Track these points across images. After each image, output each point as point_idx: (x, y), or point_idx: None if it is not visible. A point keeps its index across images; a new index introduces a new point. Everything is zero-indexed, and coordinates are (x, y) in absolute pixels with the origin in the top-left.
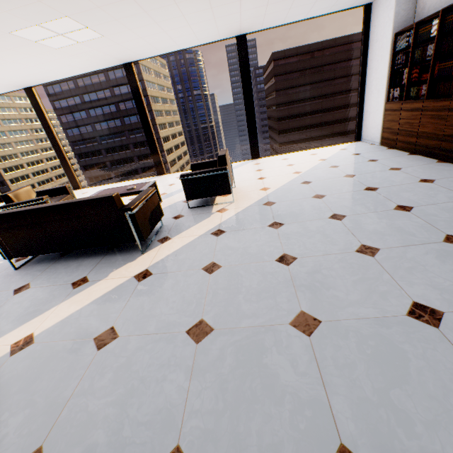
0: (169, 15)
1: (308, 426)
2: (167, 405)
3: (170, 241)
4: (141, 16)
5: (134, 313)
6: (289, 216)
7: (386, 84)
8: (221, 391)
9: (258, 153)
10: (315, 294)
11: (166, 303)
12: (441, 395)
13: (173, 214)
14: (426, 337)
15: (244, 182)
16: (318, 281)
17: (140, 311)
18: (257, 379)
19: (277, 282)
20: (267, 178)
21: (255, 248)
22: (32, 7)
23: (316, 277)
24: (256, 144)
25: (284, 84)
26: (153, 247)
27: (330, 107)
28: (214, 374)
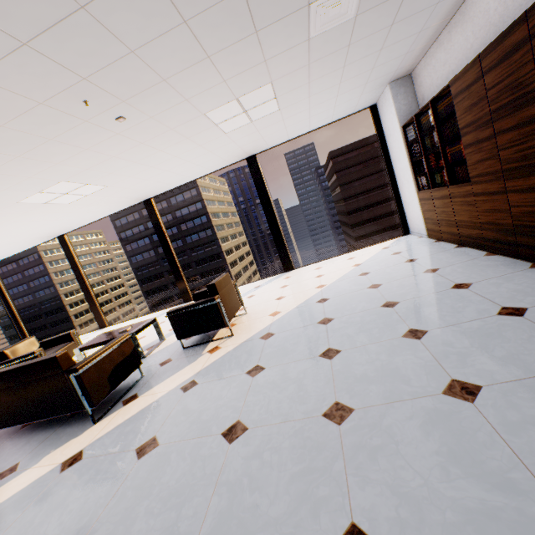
0: (161, 159)
1: None
2: None
3: (134, 402)
4: (134, 166)
5: (16, 533)
6: (277, 356)
7: (412, 173)
8: None
9: (291, 265)
10: (232, 502)
11: (61, 513)
12: None
13: (163, 359)
14: None
15: (259, 306)
16: (249, 474)
17: (25, 529)
18: None
19: (202, 474)
20: (286, 297)
21: (212, 410)
22: (26, 182)
23: (252, 465)
24: (287, 255)
25: (347, 178)
26: (112, 412)
27: None
28: None
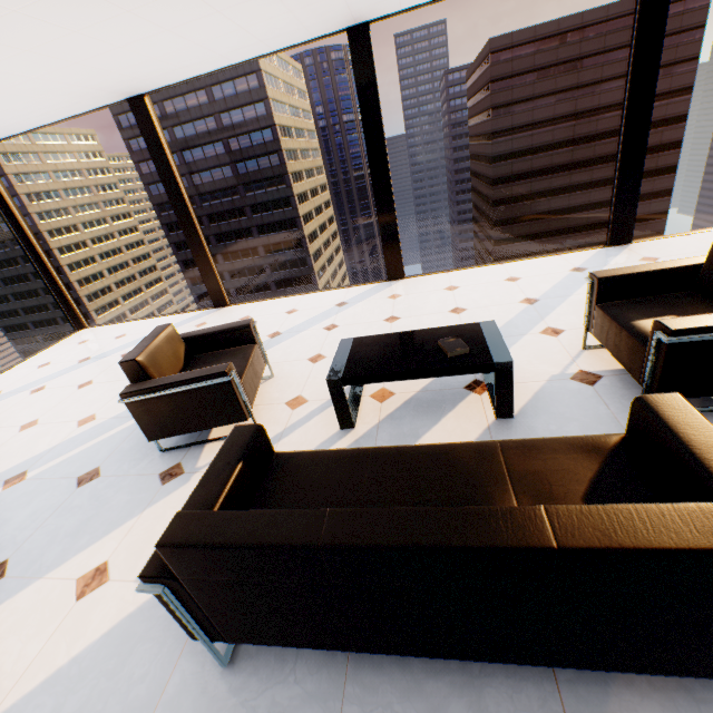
0: None
1: None
2: None
3: None
4: None
5: None
6: None
7: None
8: None
9: (630, 233)
10: None
11: None
12: None
13: None
14: None
15: None
16: None
17: None
18: None
19: None
20: None
21: None
22: None
23: None
24: (630, 212)
25: (507, 96)
26: None
27: (589, 135)
28: None
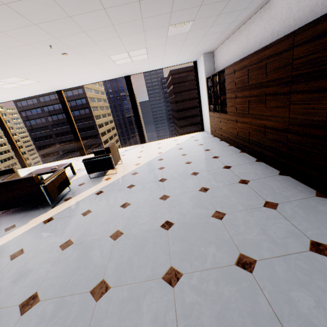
0: (77, 72)
1: (94, 275)
2: (38, 278)
3: (71, 199)
4: (60, 74)
5: (36, 240)
6: (140, 181)
7: (208, 102)
8: (65, 268)
9: (145, 140)
10: (128, 221)
11: (55, 233)
12: (150, 256)
13: (79, 183)
14: (161, 234)
15: (129, 160)
16: (133, 215)
17: (40, 239)
18: (83, 261)
19: (115, 217)
20: (142, 157)
21: (114, 200)
22: None
23: (134, 213)
24: (143, 135)
25: (179, 89)
26: (60, 204)
27: None
28: (65, 262)
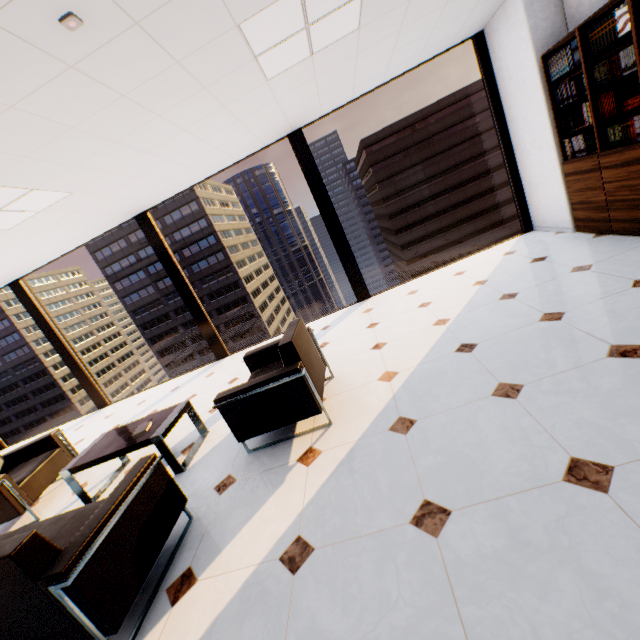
0: (159, 135)
1: None
2: None
3: (192, 595)
4: (113, 149)
5: None
6: (458, 476)
7: (553, 135)
8: None
9: (366, 291)
10: None
11: None
12: None
13: (217, 475)
14: None
15: (349, 362)
16: None
17: None
18: None
19: None
20: (389, 345)
21: None
22: None
23: None
24: (359, 278)
25: (386, 172)
26: (151, 623)
27: (456, 184)
28: None
